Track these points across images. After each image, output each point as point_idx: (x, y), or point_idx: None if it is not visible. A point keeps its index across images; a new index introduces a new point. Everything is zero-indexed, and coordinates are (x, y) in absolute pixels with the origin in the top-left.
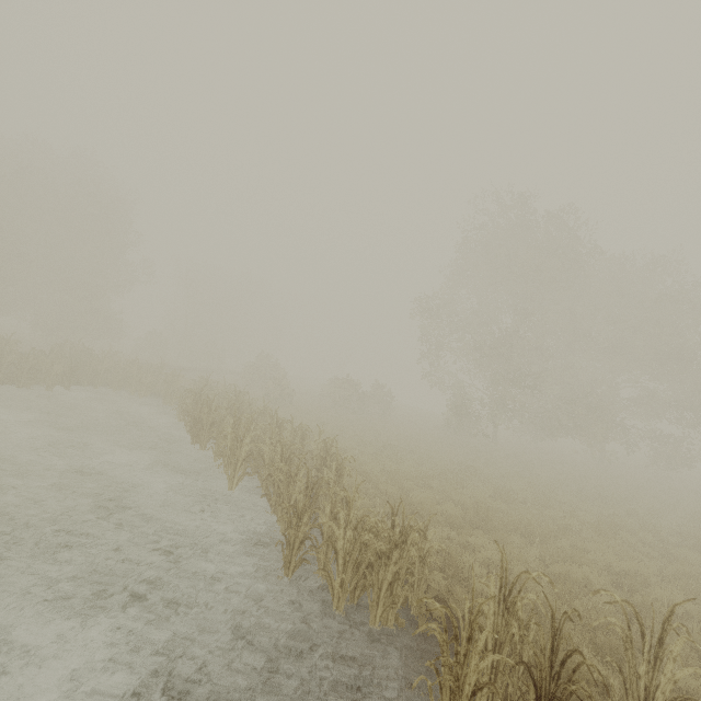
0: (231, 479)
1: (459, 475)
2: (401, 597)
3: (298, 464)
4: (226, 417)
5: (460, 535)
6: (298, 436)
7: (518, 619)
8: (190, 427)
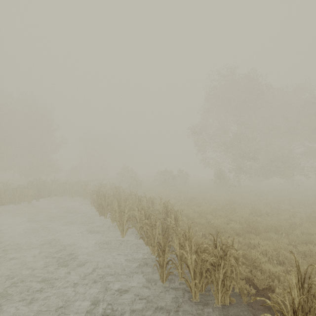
0: (122, 232)
1: (230, 206)
2: (230, 287)
3: (155, 219)
4: (113, 200)
5: (245, 239)
6: (150, 203)
7: (311, 294)
8: (97, 209)
